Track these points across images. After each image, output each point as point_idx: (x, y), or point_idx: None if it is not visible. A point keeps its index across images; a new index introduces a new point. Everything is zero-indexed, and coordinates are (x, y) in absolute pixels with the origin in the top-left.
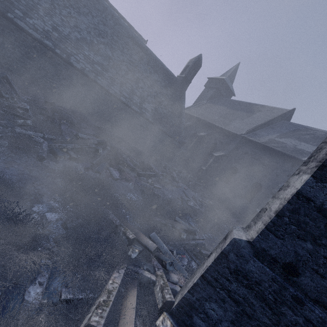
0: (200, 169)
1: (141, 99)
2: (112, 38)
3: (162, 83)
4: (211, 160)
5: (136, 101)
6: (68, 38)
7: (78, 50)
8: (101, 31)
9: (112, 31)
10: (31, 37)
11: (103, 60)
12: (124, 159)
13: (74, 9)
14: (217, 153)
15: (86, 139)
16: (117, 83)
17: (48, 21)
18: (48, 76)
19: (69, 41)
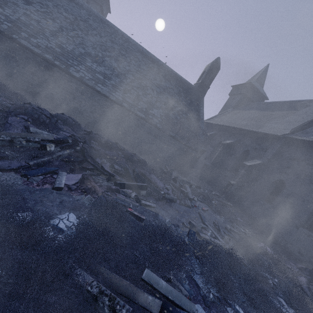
0: (228, 184)
1: (148, 105)
2: (120, 52)
3: (174, 89)
4: (243, 171)
5: (142, 107)
6: (71, 52)
7: (80, 62)
8: (108, 47)
9: (120, 47)
10: (33, 52)
11: (106, 70)
12: (96, 162)
13: (82, 32)
14: (251, 161)
15: (35, 133)
16: (120, 89)
17: (53, 40)
18: (49, 88)
19: (71, 55)
